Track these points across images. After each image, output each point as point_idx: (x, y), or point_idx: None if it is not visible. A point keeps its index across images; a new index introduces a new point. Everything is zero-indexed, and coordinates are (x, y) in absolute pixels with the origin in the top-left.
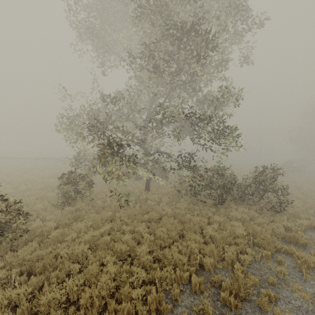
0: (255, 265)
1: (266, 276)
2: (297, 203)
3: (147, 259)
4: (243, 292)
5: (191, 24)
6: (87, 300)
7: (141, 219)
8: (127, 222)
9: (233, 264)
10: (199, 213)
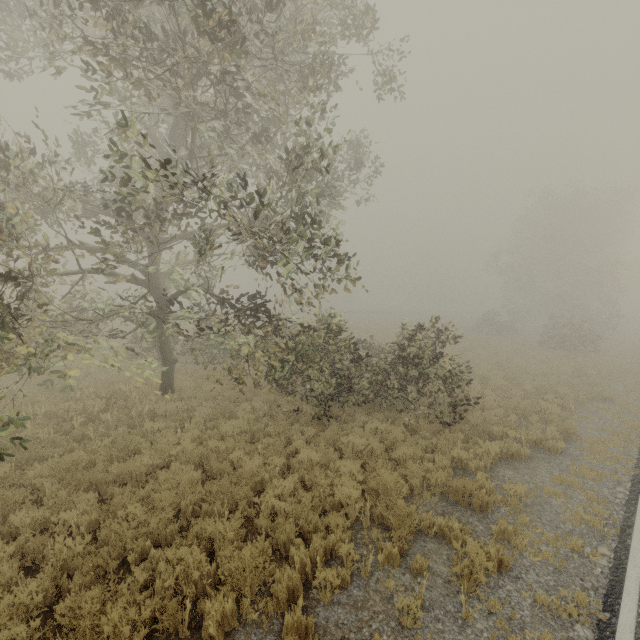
0: (356, 590)
1: (370, 629)
2: (491, 400)
3: (17, 636)
4: None
5: None
6: None
7: (94, 481)
8: (50, 492)
9: (295, 599)
10: (266, 445)
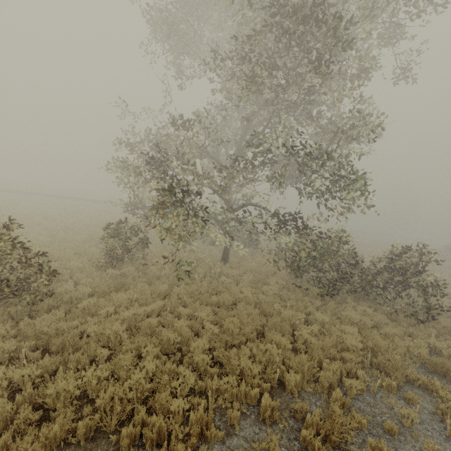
0: (368, 397)
1: (381, 418)
2: None
3: (204, 359)
4: (338, 435)
5: (312, 5)
6: (108, 402)
7: (207, 301)
8: (187, 302)
9: (331, 389)
10: (293, 304)
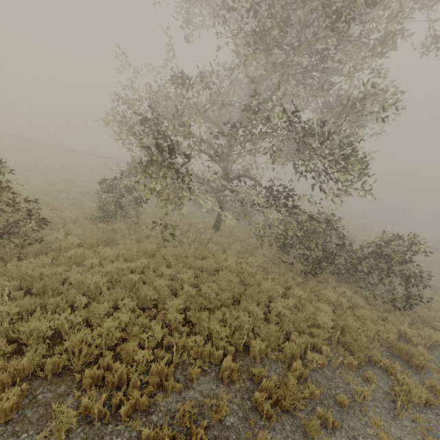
0: (327, 371)
1: (335, 391)
2: (439, 305)
3: (176, 317)
4: (289, 401)
5: None
6: (77, 345)
7: (191, 265)
8: (172, 263)
9: (293, 359)
10: (275, 278)
